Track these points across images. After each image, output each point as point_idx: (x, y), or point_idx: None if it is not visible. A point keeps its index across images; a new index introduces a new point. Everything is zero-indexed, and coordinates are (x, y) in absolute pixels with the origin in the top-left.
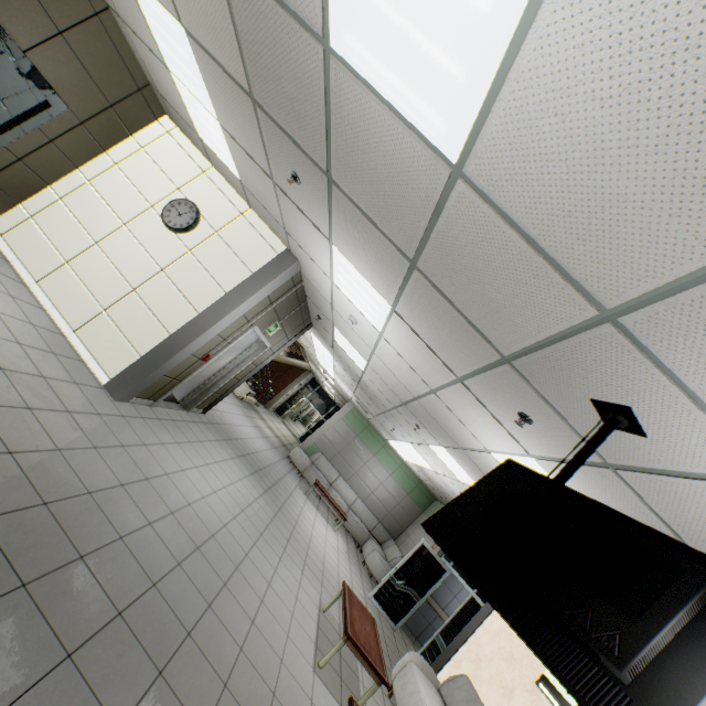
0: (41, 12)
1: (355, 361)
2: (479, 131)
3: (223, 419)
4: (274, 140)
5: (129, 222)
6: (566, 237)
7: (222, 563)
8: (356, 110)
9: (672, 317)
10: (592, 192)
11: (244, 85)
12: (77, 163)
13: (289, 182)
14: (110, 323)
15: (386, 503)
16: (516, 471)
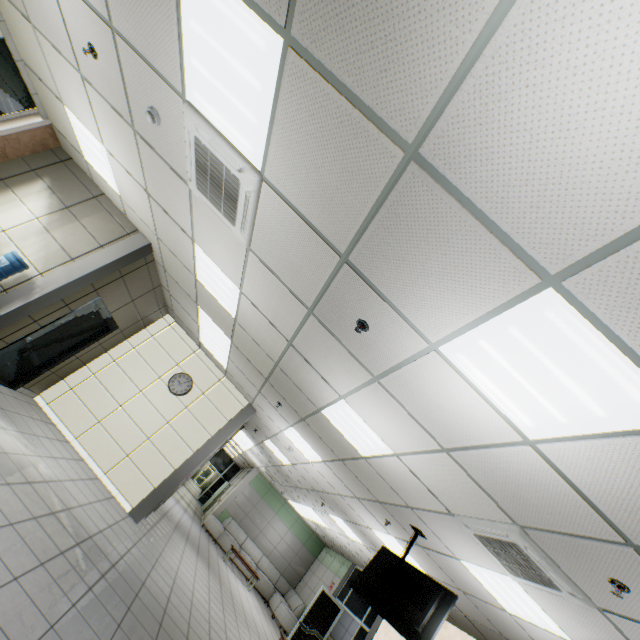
0: (128, 296)
1: (280, 458)
2: (371, 457)
3: (166, 506)
4: (272, 391)
5: (144, 389)
6: (396, 487)
7: (220, 632)
8: (327, 424)
9: (423, 514)
10: (401, 485)
11: (264, 375)
12: (108, 349)
13: (277, 406)
14: (132, 465)
15: (287, 555)
16: (387, 553)
